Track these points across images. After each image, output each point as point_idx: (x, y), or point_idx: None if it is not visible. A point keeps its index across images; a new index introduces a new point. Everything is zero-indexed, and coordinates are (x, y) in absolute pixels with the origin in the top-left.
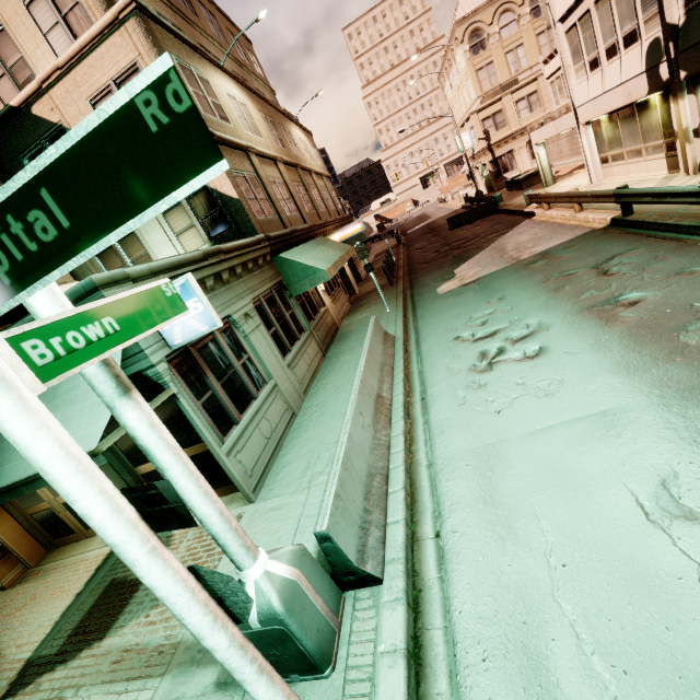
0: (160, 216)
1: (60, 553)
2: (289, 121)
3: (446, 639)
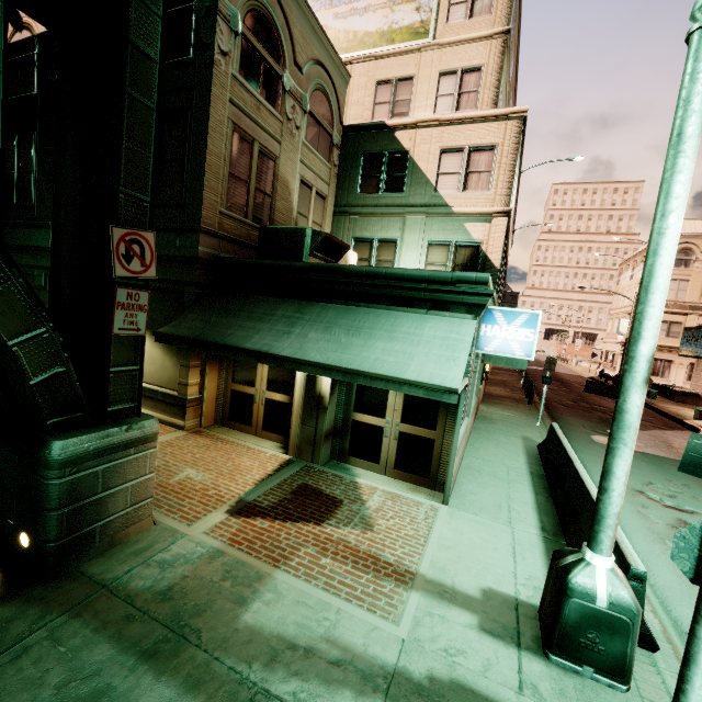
0: (425, 244)
1: (230, 432)
2: (512, 230)
3: None
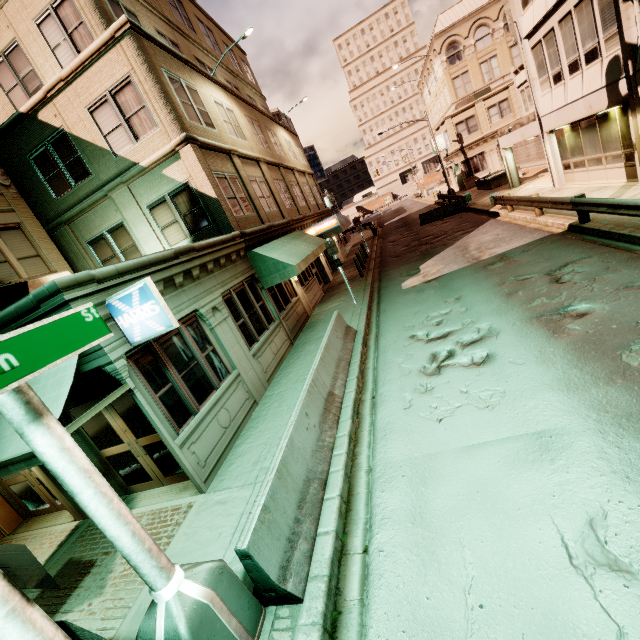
0: (147, 211)
1: (33, 524)
2: (275, 125)
3: None
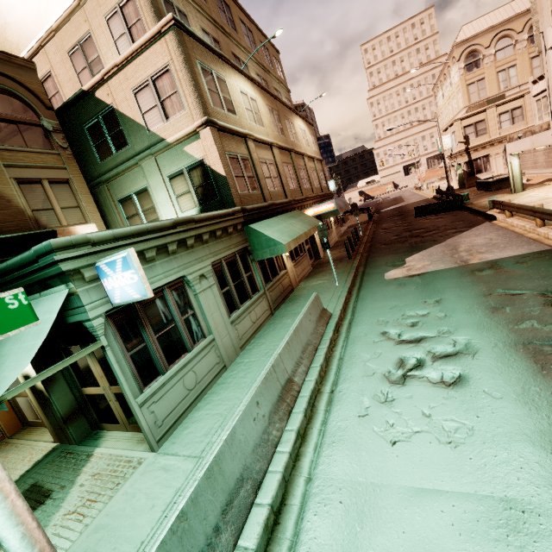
0: (167, 180)
1: (27, 433)
2: (294, 115)
3: None
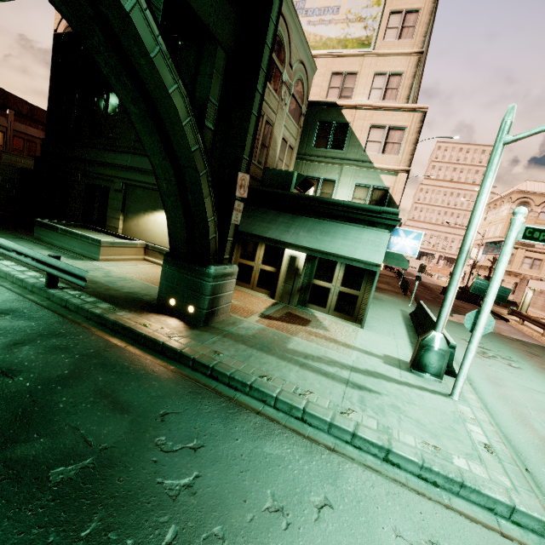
0: (354, 185)
1: (237, 287)
2: None
3: (482, 403)
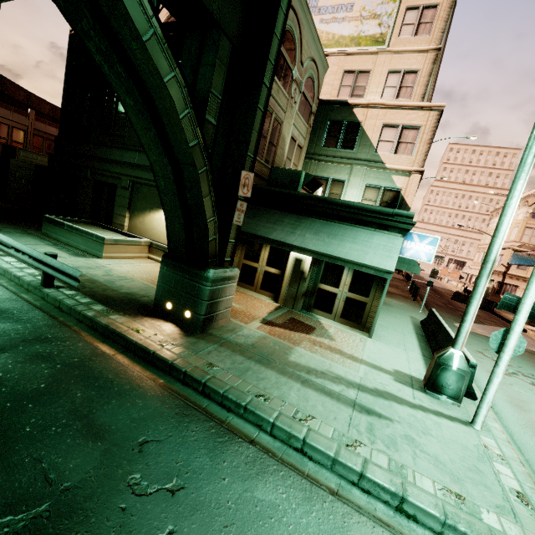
0: (364, 185)
1: (240, 288)
2: None
3: (507, 432)
